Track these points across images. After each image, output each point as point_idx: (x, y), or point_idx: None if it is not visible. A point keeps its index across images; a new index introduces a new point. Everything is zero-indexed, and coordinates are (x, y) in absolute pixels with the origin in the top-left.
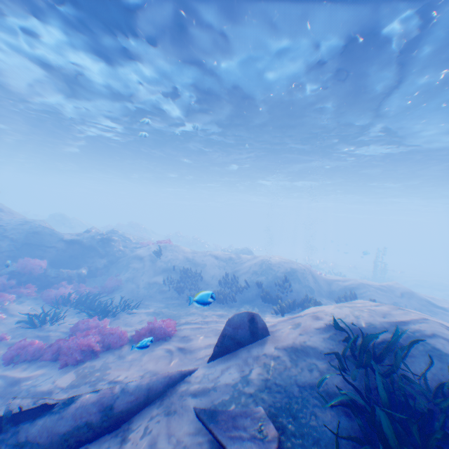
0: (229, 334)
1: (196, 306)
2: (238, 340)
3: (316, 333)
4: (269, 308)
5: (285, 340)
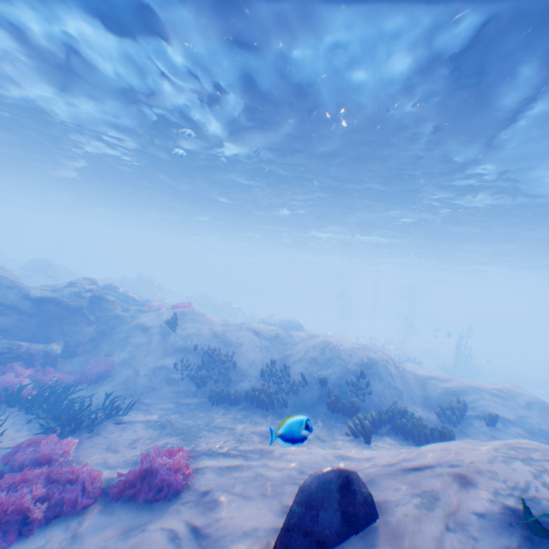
0: (303, 527)
1: (225, 412)
2: (320, 538)
3: (483, 531)
4: (340, 423)
5: (421, 544)
